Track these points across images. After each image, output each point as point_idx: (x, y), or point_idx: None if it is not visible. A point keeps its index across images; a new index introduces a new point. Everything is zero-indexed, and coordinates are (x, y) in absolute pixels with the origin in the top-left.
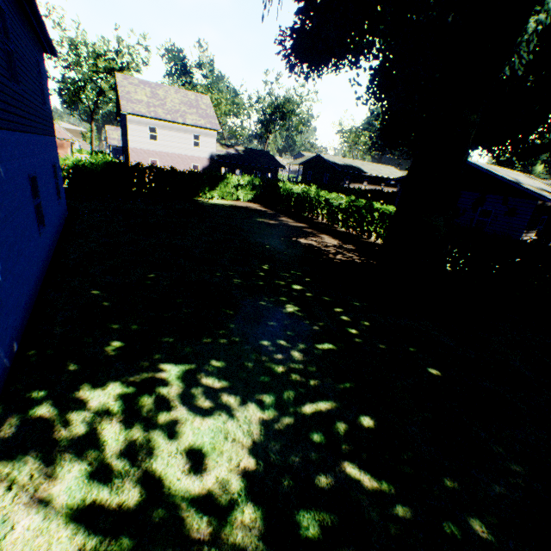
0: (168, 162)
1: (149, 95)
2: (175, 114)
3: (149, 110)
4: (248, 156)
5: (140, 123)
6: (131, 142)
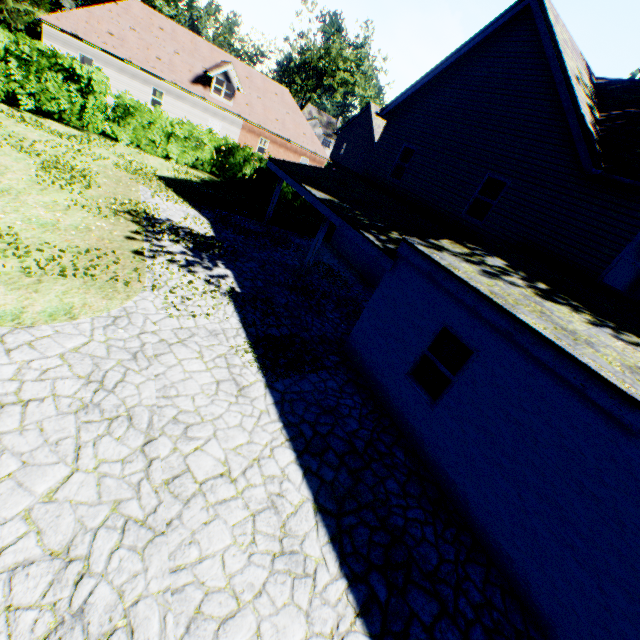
0: None
1: None
2: None
3: None
4: None
5: None
6: None
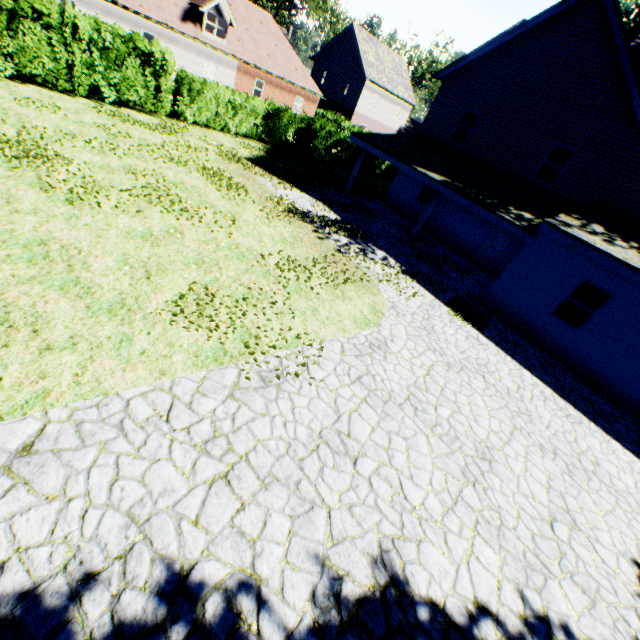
0: (371, 129)
1: (375, 56)
2: (391, 83)
3: (378, 77)
4: (416, 131)
5: (371, 90)
6: (357, 106)
